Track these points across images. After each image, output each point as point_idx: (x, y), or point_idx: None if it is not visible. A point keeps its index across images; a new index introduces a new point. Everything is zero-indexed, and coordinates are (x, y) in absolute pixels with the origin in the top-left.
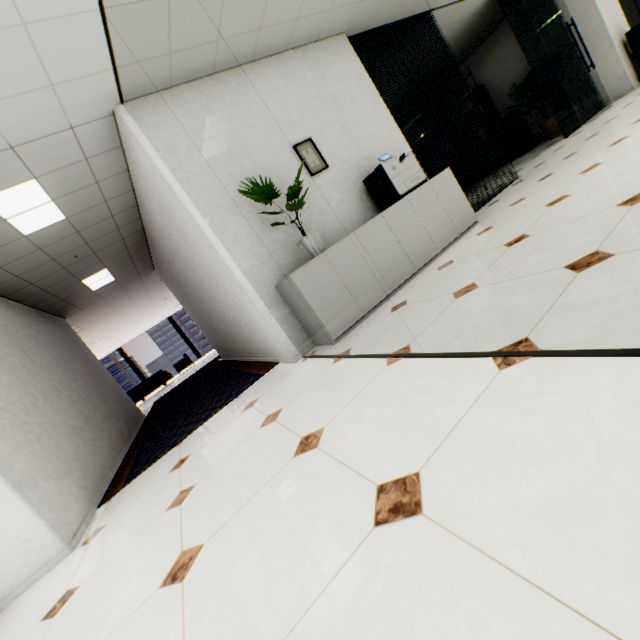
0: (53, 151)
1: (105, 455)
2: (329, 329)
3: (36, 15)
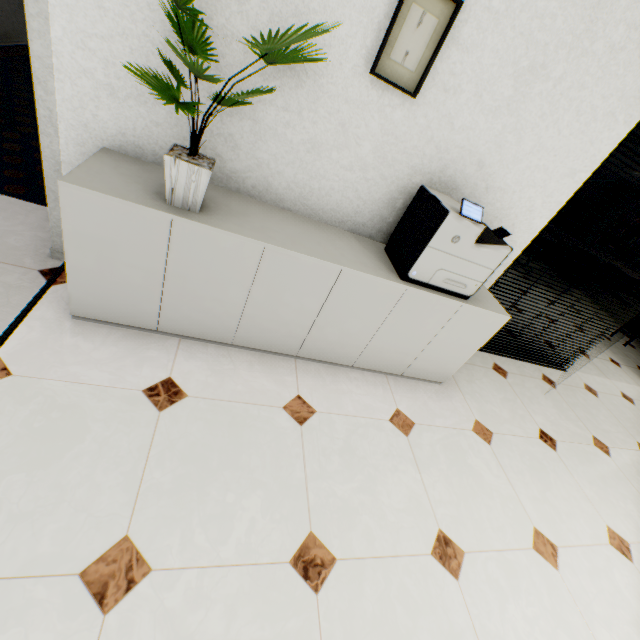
0: None
1: None
2: (74, 299)
3: None
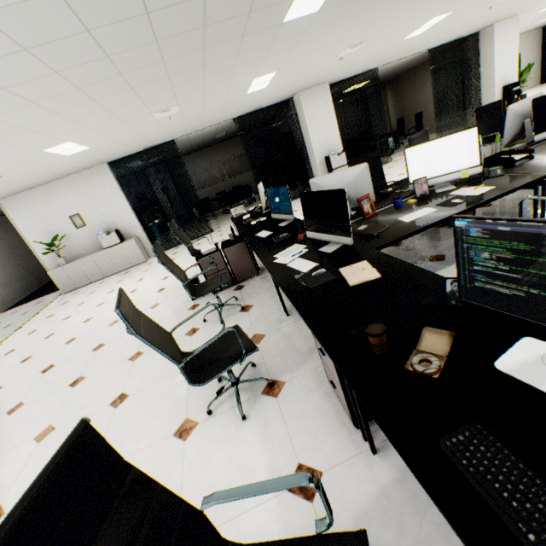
0: None
1: (20, 293)
2: (62, 290)
3: None
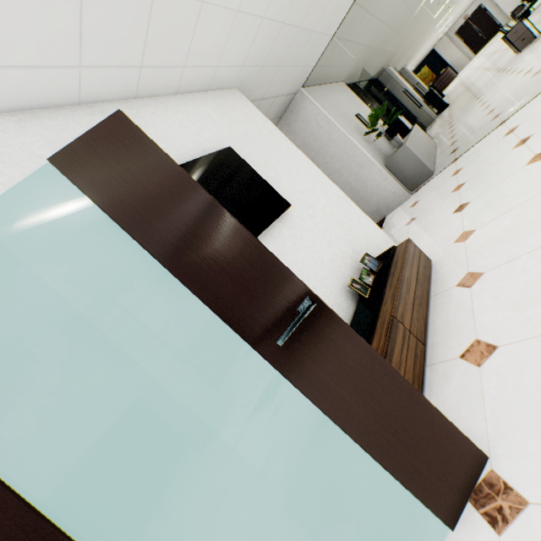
0: (276, 107)
1: None
2: (428, 168)
3: (327, 32)
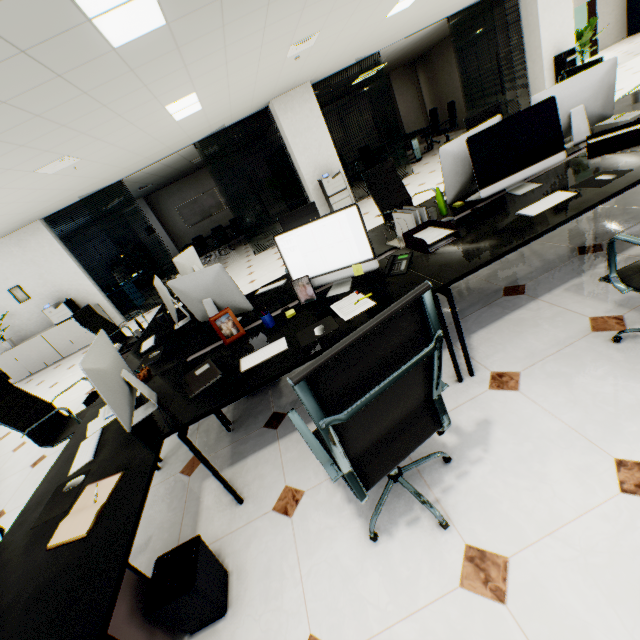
0: None
1: None
2: (14, 378)
3: None
